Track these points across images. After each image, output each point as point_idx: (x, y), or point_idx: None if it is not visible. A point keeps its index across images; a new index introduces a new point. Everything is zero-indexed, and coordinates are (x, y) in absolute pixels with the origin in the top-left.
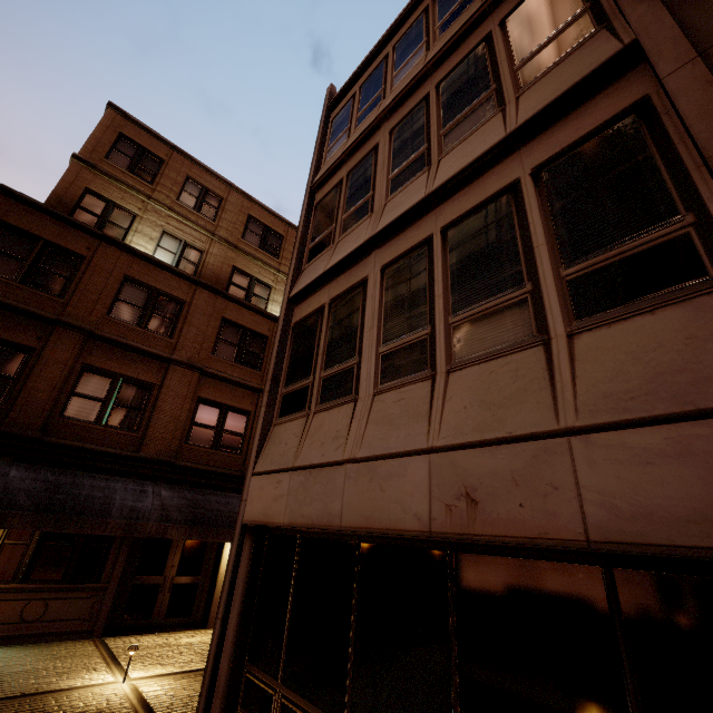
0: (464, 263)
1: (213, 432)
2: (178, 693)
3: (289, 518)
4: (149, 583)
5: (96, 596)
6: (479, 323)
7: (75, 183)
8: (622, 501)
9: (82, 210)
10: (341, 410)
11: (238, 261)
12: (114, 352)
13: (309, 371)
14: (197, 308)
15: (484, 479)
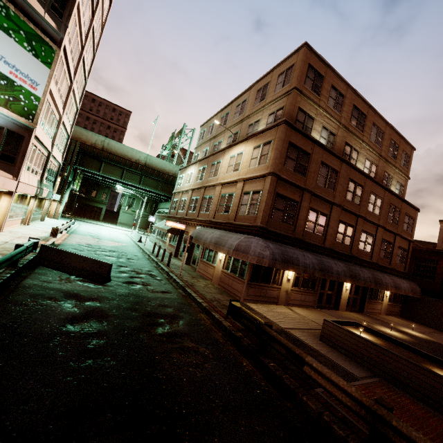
0: None
1: (342, 236)
2: None
3: None
4: (321, 292)
5: (314, 295)
6: None
7: (295, 105)
8: None
9: (297, 121)
10: None
11: (347, 138)
12: (317, 201)
13: None
14: (341, 174)
15: None
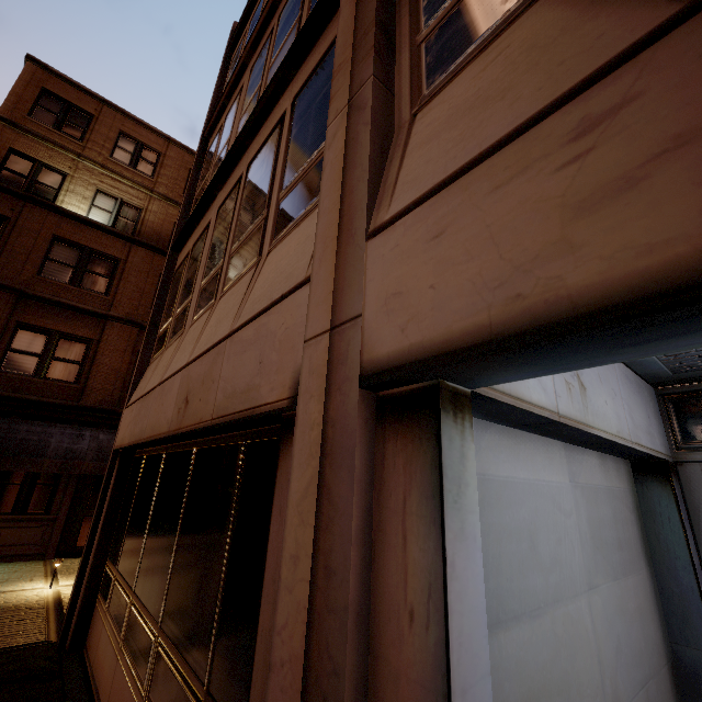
0: (248, 197)
1: None
2: None
3: (129, 439)
4: None
5: (46, 526)
6: (241, 252)
7: None
8: (229, 385)
9: (8, 171)
10: (175, 344)
11: None
12: (48, 310)
13: (172, 313)
14: (133, 265)
15: (194, 383)
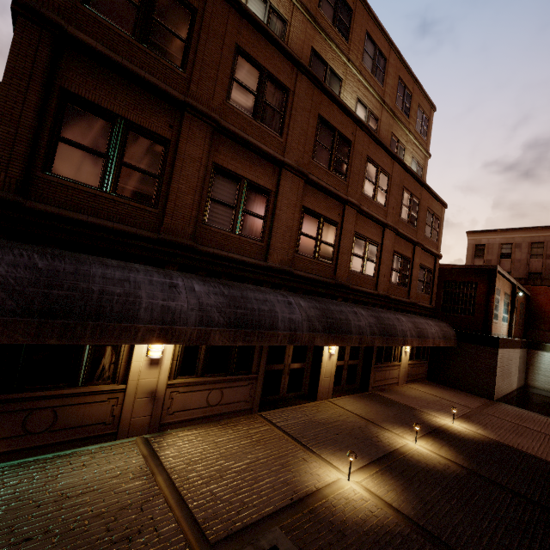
0: None
1: (313, 243)
2: (407, 497)
3: None
4: (275, 369)
5: (251, 384)
6: None
7: None
8: None
9: None
10: None
11: (316, 41)
12: (236, 150)
13: None
14: (299, 99)
15: None
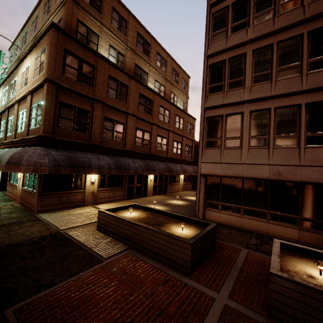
0: (281, 122)
1: (141, 140)
2: (169, 208)
3: (222, 174)
4: (131, 186)
5: (123, 190)
6: (283, 139)
7: (72, 15)
8: (308, 176)
9: (79, 33)
10: (236, 150)
11: (136, 60)
12: (111, 111)
13: (219, 136)
14: (132, 89)
15: (283, 171)
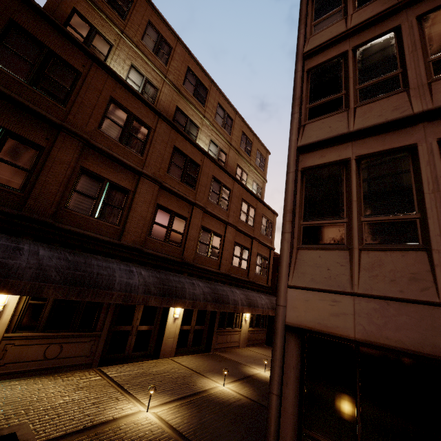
0: None
1: (165, 230)
2: (191, 420)
3: (363, 335)
4: (123, 330)
5: (93, 340)
6: None
7: None
8: None
9: (71, 28)
10: (407, 255)
11: (180, 103)
12: (102, 160)
13: (340, 212)
14: (159, 135)
15: None
